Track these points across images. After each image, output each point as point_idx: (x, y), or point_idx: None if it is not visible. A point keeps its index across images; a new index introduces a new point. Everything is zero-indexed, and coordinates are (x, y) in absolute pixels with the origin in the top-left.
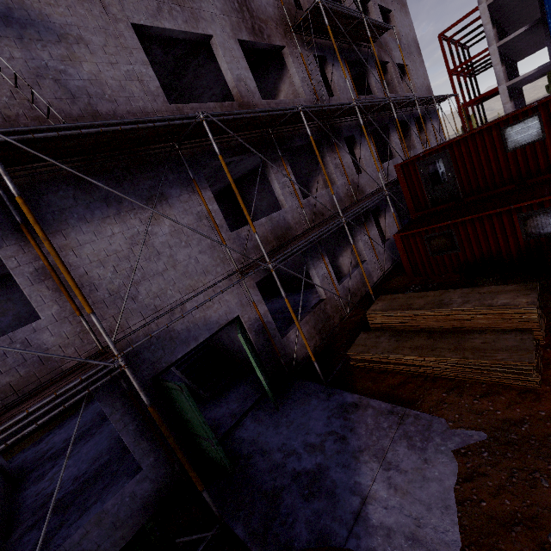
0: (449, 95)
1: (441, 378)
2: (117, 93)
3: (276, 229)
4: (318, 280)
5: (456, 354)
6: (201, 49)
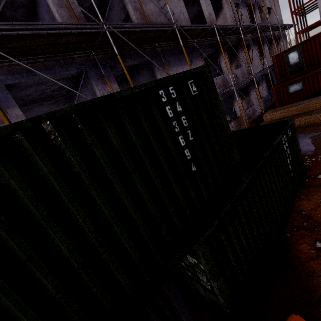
0: (294, 24)
1: (301, 126)
2: (178, 19)
3: (223, 82)
4: (237, 107)
5: (308, 115)
6: (190, 1)
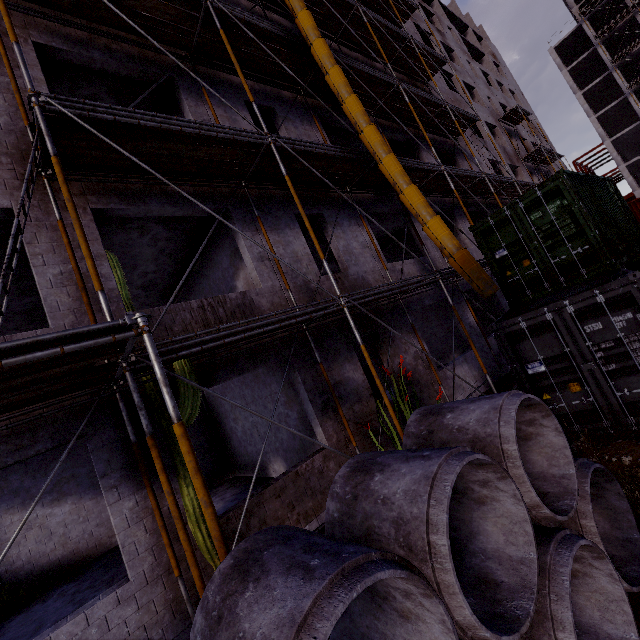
0: None
1: None
2: None
3: None
4: None
5: None
6: None
